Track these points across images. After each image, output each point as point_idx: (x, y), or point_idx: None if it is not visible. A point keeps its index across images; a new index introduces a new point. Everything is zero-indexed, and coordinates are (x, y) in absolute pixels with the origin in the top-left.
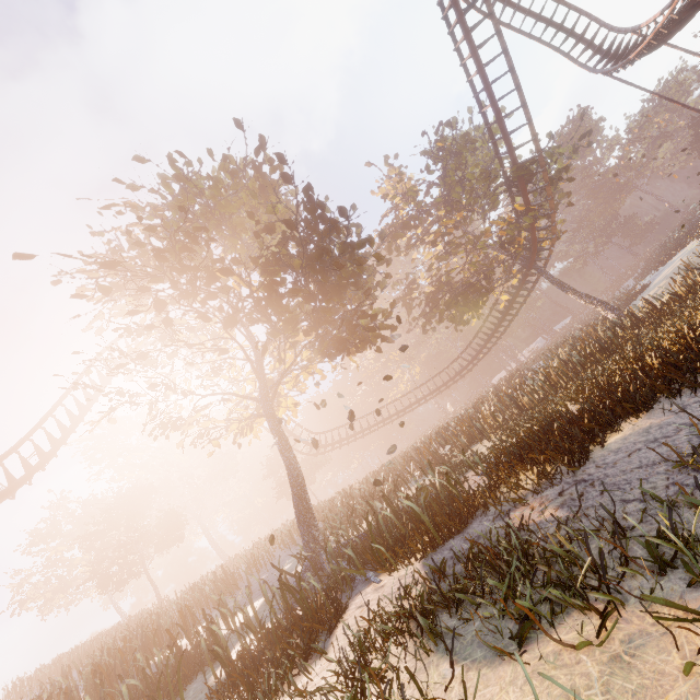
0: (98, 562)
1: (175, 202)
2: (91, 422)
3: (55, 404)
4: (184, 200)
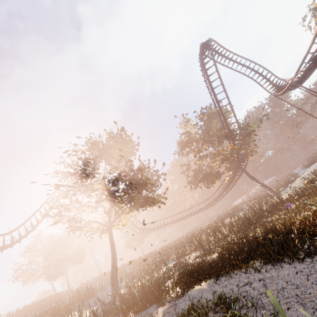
0: (48, 267)
1: (89, 149)
2: None
3: (41, 205)
4: (92, 149)
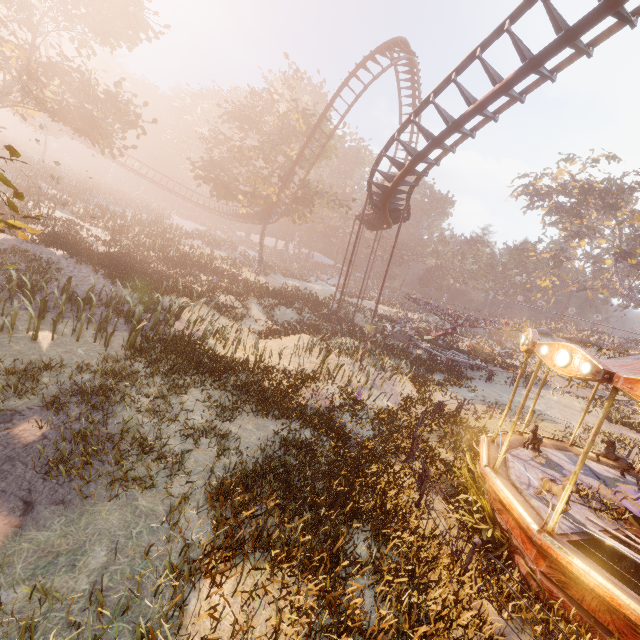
0: None
1: None
2: None
3: None
4: None
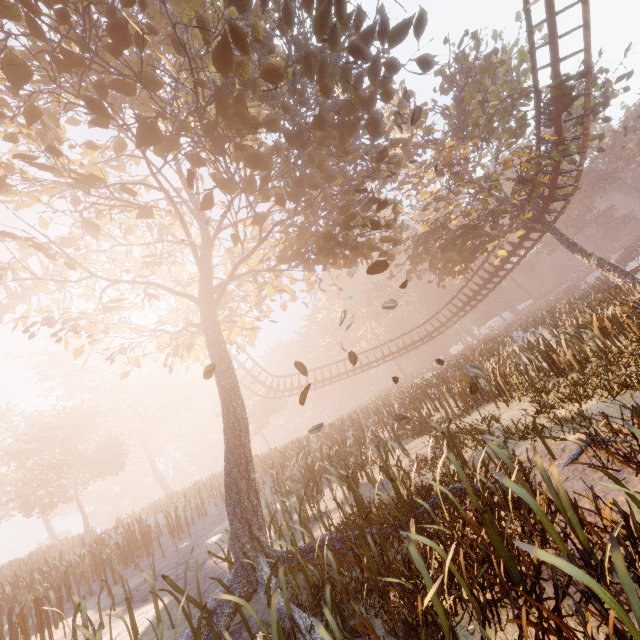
0: (24, 483)
1: None
2: (46, 337)
3: None
4: None
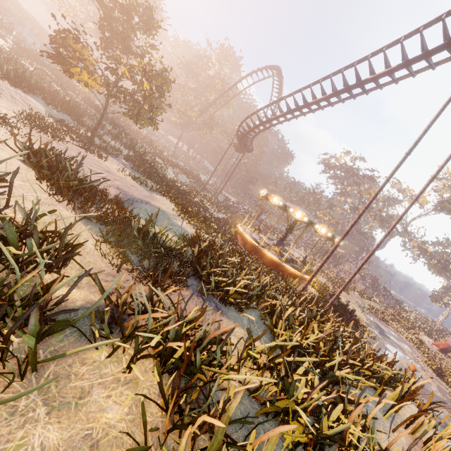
0: None
1: None
2: None
3: None
4: None
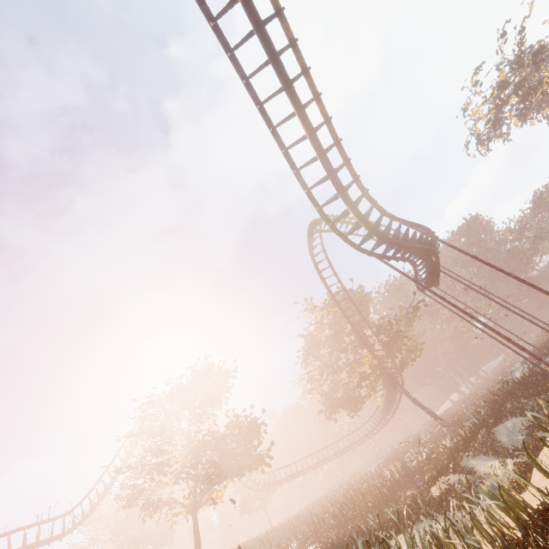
0: None
1: (169, 398)
2: None
3: (110, 462)
4: (172, 397)
